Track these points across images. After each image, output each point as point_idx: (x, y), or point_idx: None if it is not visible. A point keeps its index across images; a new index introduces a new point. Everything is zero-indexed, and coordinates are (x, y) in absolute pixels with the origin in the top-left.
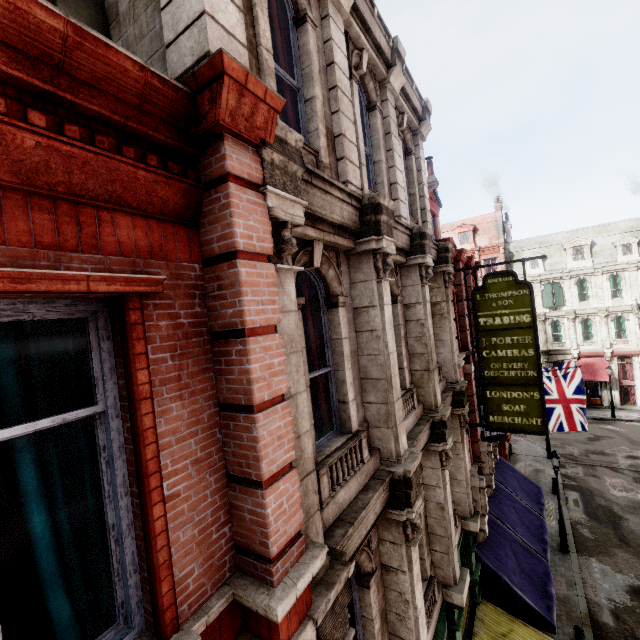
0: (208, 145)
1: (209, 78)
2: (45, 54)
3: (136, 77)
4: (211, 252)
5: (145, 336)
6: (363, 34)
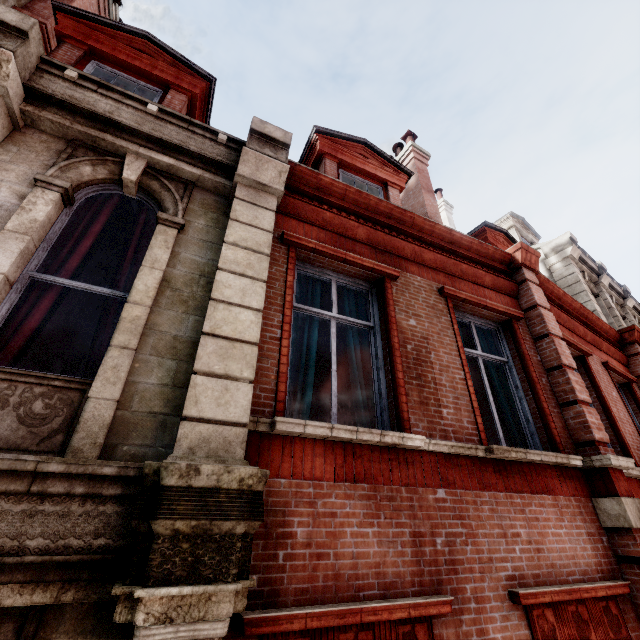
0: (627, 345)
1: (628, 330)
2: (606, 332)
3: (614, 333)
4: (637, 374)
5: (637, 393)
6: (611, 290)
